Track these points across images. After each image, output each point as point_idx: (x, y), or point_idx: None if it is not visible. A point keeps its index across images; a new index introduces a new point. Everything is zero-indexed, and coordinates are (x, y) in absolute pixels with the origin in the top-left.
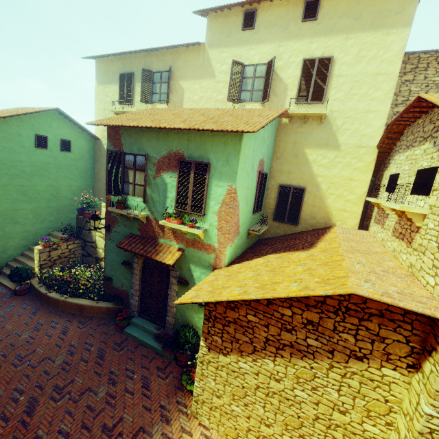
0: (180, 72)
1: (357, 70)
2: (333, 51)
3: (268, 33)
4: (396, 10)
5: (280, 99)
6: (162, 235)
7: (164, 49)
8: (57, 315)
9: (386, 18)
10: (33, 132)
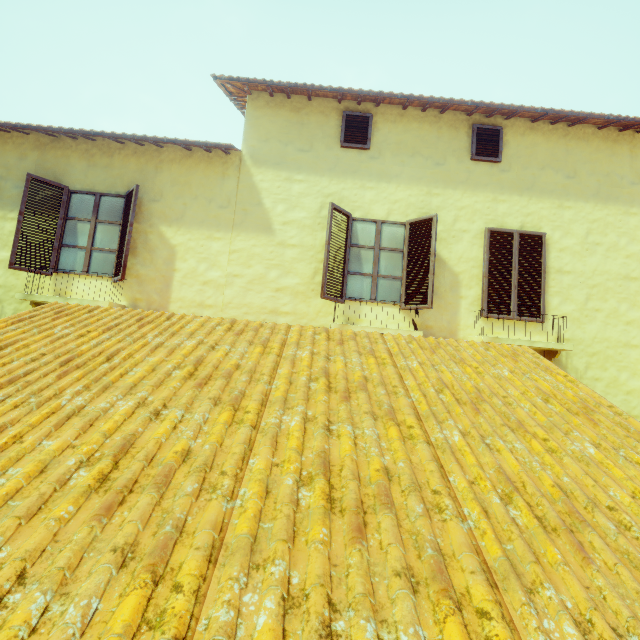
0: (165, 204)
1: (590, 265)
2: (541, 224)
3: (402, 164)
4: (630, 179)
5: (447, 302)
6: None
7: (114, 139)
8: None
9: (618, 186)
10: None
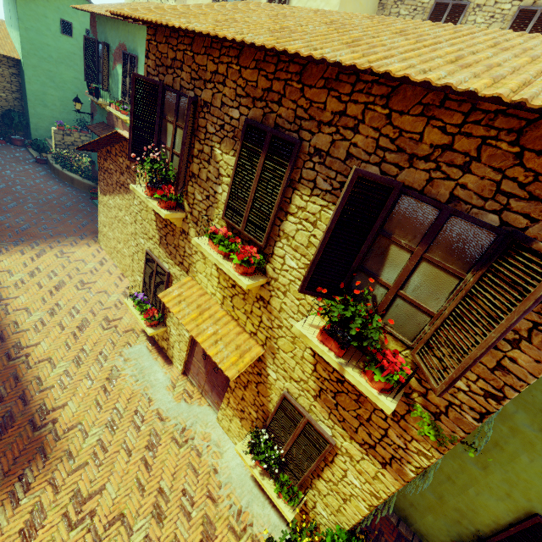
0: None
1: None
2: None
3: None
4: None
5: None
6: (117, 124)
7: None
8: (56, 180)
9: None
10: (58, 16)
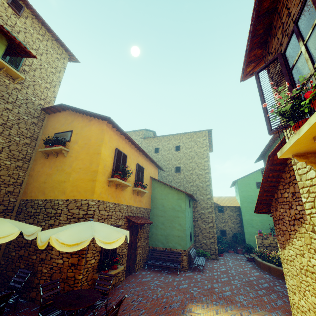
0: None
1: None
2: None
3: None
4: None
5: None
6: None
7: None
8: (258, 270)
9: None
10: (254, 181)
